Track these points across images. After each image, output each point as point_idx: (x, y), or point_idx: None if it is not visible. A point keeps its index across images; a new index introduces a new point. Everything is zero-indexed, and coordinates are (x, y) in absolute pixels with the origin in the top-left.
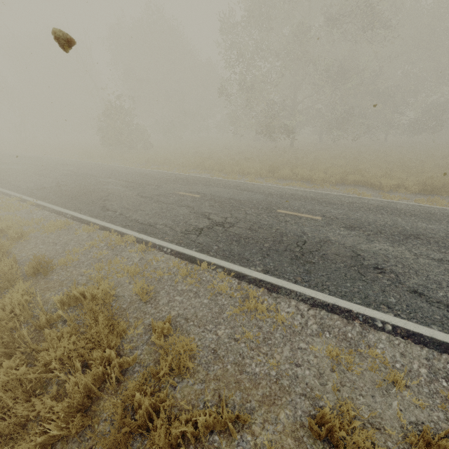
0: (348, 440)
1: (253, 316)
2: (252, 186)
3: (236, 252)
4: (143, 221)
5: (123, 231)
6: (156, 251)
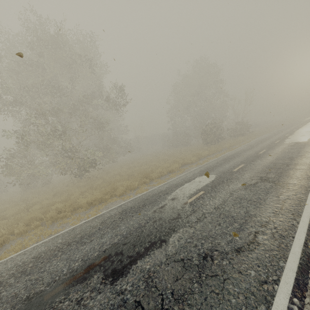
0: None
1: None
2: (179, 180)
3: (301, 174)
4: (276, 207)
5: (309, 214)
6: None
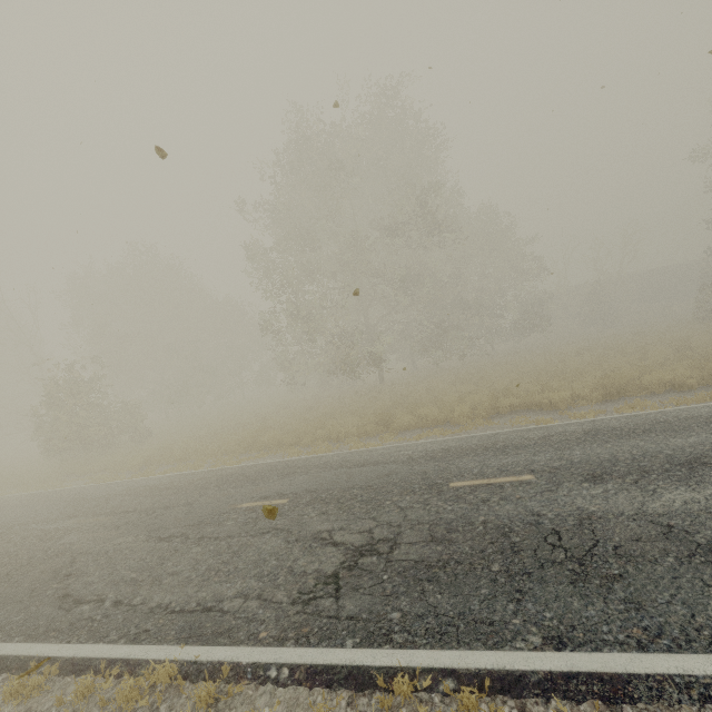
0: None
1: None
2: (370, 455)
3: (449, 610)
4: (183, 603)
5: (136, 656)
6: (248, 689)
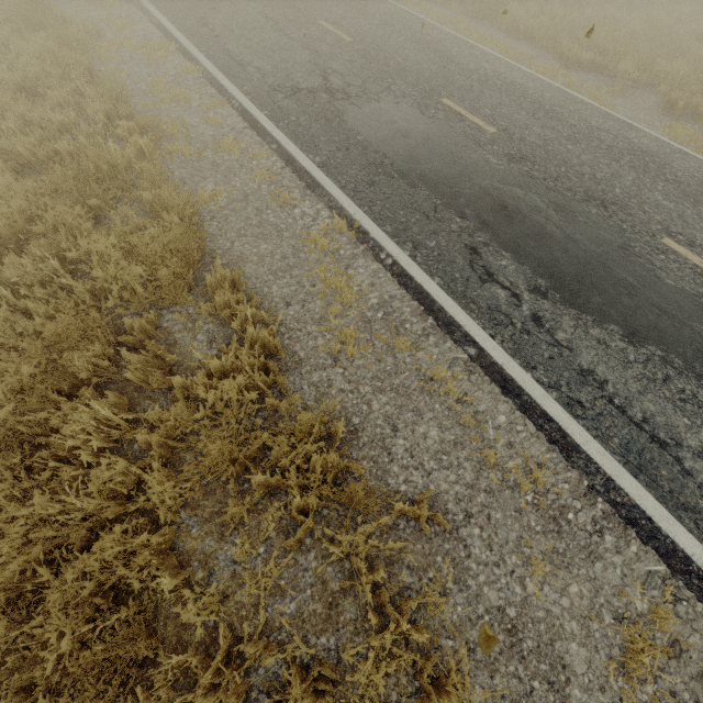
0: (53, 10)
1: (98, 1)
2: None
3: None
4: None
5: None
6: None
